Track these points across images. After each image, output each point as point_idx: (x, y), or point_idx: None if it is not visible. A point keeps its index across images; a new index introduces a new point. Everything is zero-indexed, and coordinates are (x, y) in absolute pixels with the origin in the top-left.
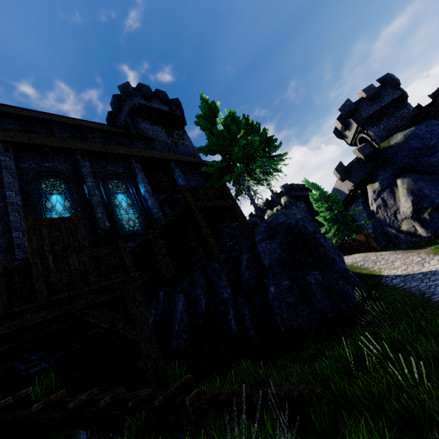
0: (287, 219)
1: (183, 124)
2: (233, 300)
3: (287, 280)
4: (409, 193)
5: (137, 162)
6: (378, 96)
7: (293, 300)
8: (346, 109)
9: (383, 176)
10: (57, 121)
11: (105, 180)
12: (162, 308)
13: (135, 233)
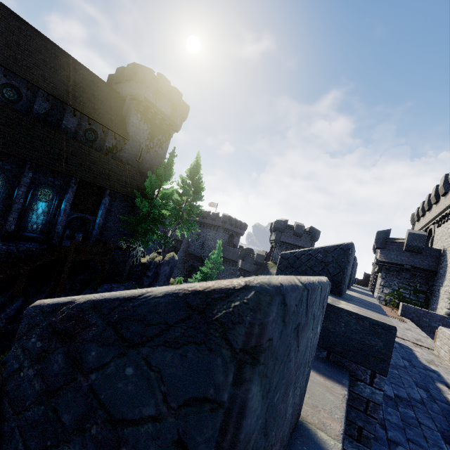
0: None
1: (175, 130)
2: None
3: None
4: None
5: (75, 184)
6: (299, 236)
7: None
8: (279, 225)
9: None
10: (46, 91)
11: (39, 187)
12: (4, 301)
13: (31, 237)
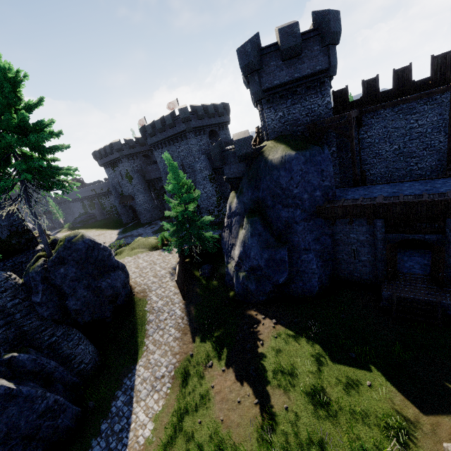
0: None
1: None
2: None
3: None
4: (243, 242)
5: None
6: (296, 55)
7: None
8: (245, 58)
9: (242, 198)
10: None
11: None
12: None
13: None
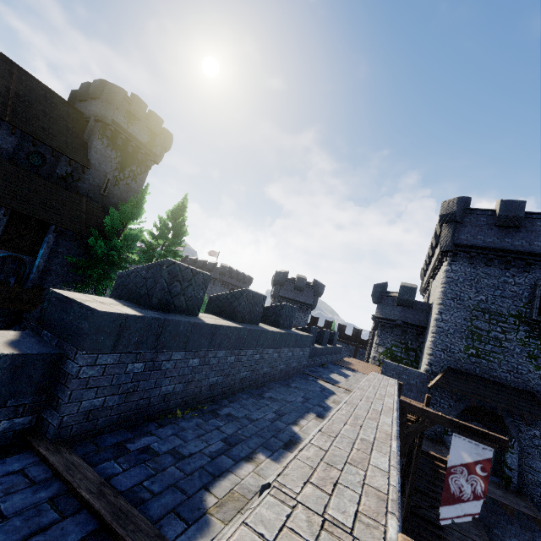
0: None
1: (154, 162)
2: None
3: None
4: None
5: (5, 216)
6: (300, 291)
7: None
8: (278, 277)
9: None
10: None
11: None
12: None
13: None
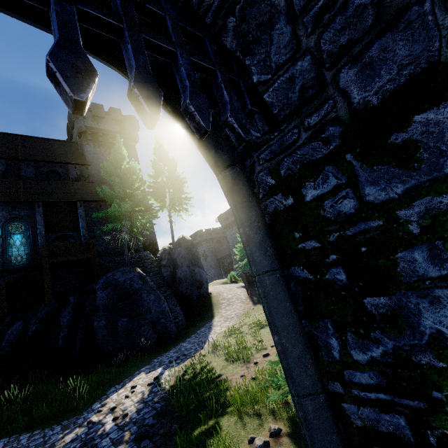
0: (119, 277)
1: (134, 142)
2: (66, 327)
3: (105, 321)
4: None
5: (38, 207)
6: None
7: (106, 334)
8: None
9: None
10: None
11: (7, 223)
12: (1, 330)
13: (17, 268)
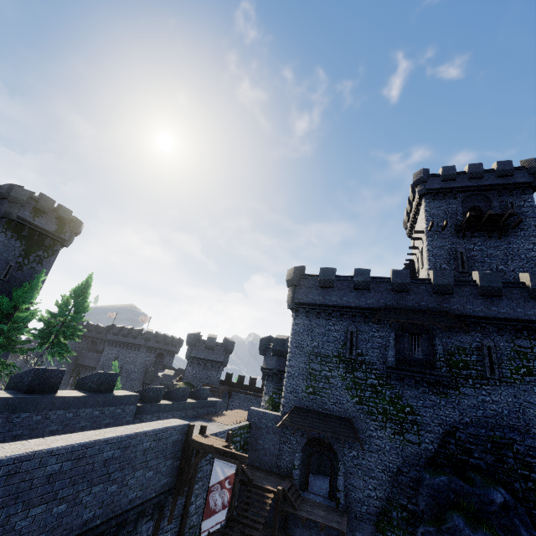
0: None
1: (64, 245)
2: None
3: None
4: None
5: None
6: (211, 349)
7: None
8: (190, 339)
9: None
10: None
11: None
12: None
13: None
